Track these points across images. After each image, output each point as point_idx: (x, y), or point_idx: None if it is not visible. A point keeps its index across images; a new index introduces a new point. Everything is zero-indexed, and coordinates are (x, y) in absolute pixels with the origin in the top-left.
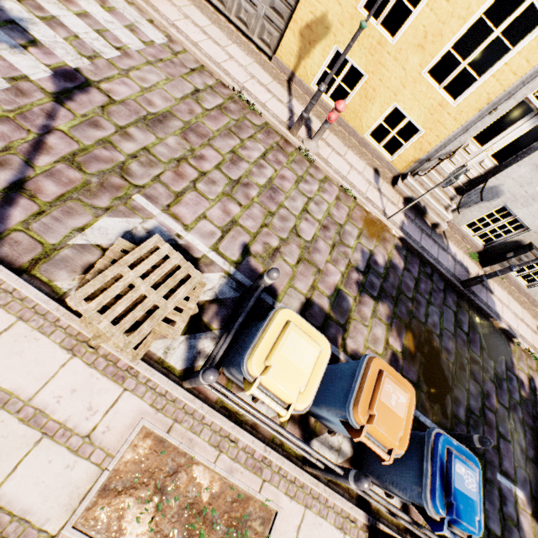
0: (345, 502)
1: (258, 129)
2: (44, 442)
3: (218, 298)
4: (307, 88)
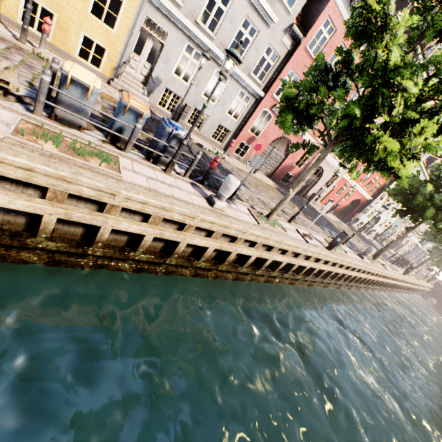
0: (149, 163)
1: None
2: None
3: (29, 96)
4: (15, 23)
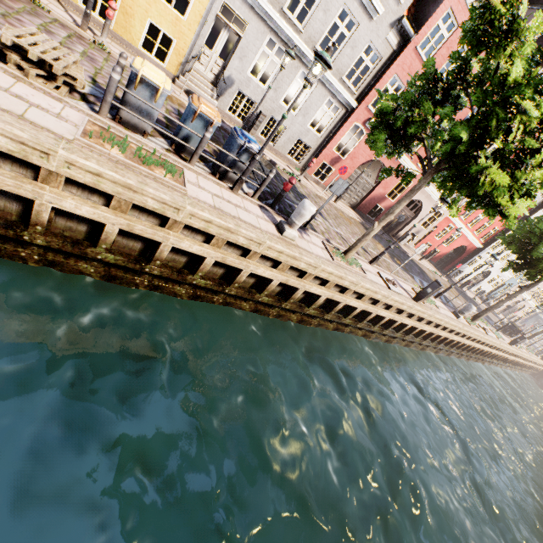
0: (215, 179)
1: (53, 20)
2: (34, 108)
3: (92, 94)
4: (76, 6)
